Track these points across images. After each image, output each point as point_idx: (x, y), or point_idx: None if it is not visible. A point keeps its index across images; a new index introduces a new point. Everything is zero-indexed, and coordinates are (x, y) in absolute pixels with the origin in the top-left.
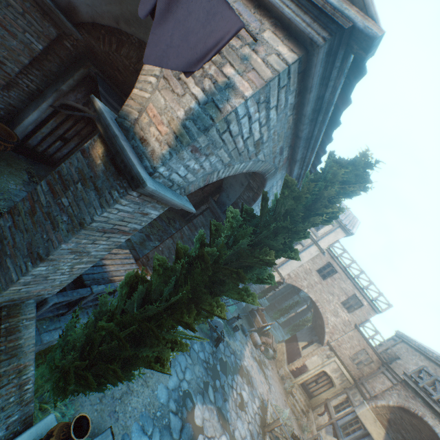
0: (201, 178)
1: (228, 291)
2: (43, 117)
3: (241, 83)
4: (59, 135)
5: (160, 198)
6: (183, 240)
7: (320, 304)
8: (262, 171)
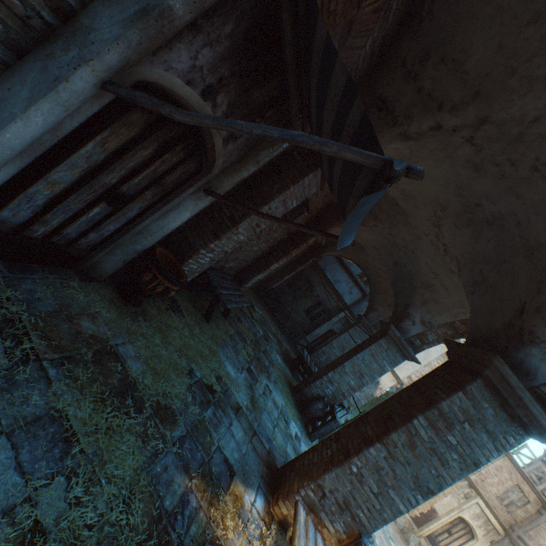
0: None
1: None
2: (63, 130)
3: None
4: (104, 186)
5: None
6: (415, 452)
7: None
8: None
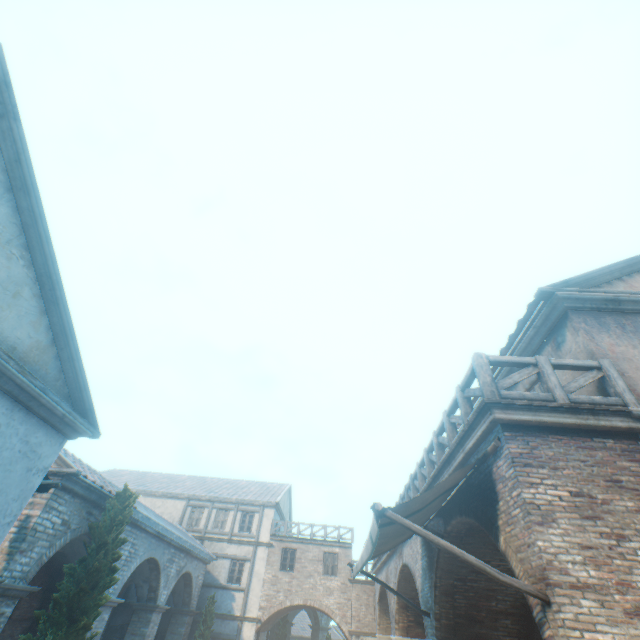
0: (35, 564)
1: (89, 610)
2: None
3: (35, 511)
4: None
5: (11, 591)
6: None
7: (311, 598)
8: (87, 531)
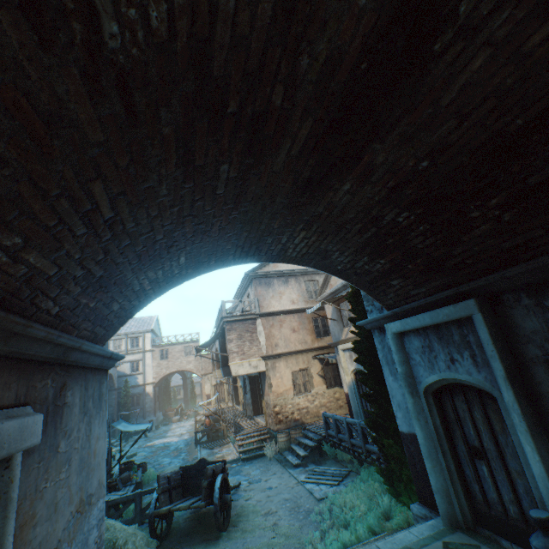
0: None
1: None
2: None
3: None
4: None
5: None
6: None
7: (180, 367)
8: None
